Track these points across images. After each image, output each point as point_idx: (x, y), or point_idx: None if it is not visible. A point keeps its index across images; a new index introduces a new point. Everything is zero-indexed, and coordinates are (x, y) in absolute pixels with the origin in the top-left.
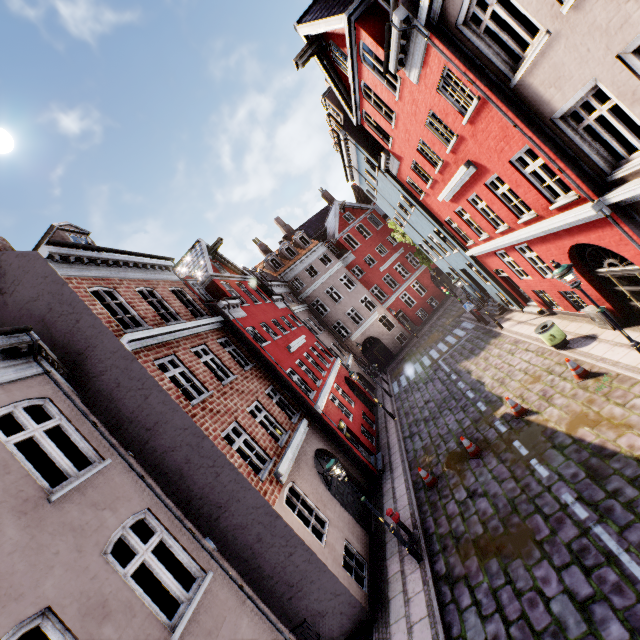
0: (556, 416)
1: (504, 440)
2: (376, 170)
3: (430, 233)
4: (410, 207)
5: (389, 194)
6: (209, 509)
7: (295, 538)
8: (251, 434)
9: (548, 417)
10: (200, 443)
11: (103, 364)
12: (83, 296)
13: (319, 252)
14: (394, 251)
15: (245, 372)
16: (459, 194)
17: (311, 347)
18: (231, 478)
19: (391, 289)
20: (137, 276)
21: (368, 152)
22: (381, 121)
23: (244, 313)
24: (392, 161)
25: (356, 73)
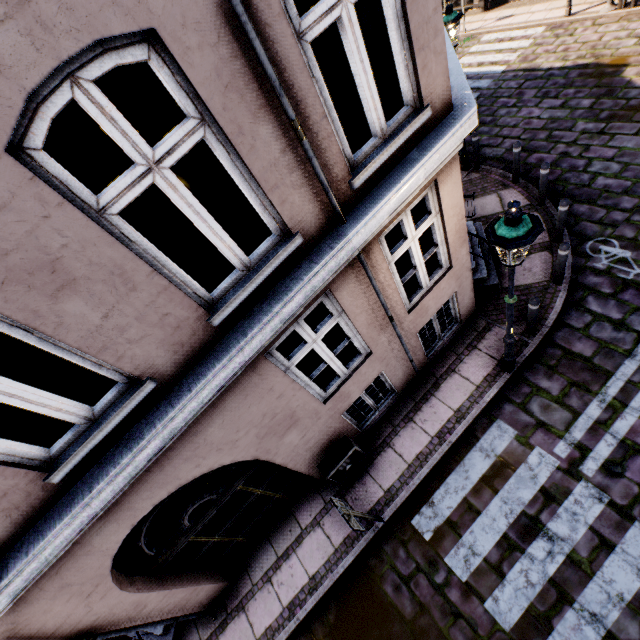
0: None
1: None
2: None
3: None
4: None
5: None
6: None
7: None
8: None
9: None
10: None
11: None
12: None
13: None
14: None
15: None
16: None
17: None
18: None
19: None
20: None
21: None
22: None
23: None
24: None
25: None
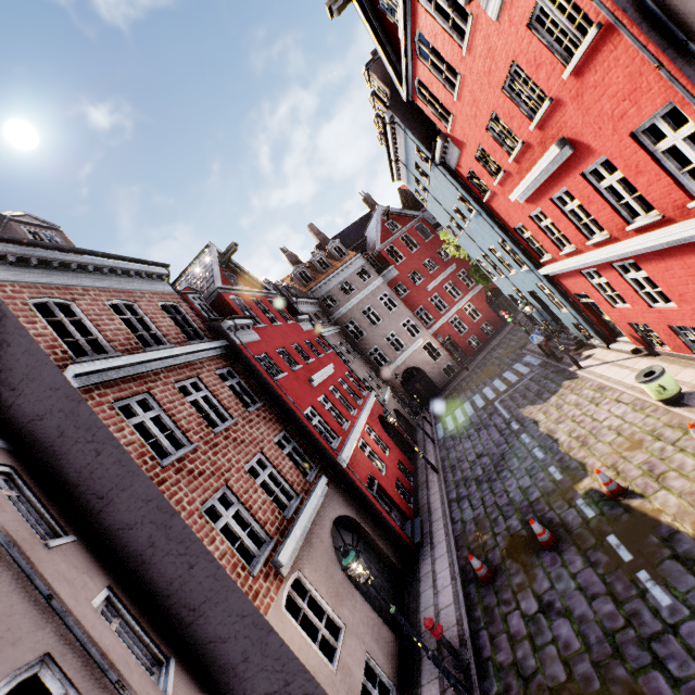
0: (674, 507)
1: (592, 530)
2: (429, 163)
3: (493, 245)
4: (469, 211)
5: (443, 195)
6: (179, 611)
7: (294, 662)
8: (246, 503)
9: (661, 506)
10: (168, 521)
11: (42, 405)
12: (17, 310)
13: (356, 265)
14: (444, 267)
15: (249, 413)
16: (540, 191)
17: (340, 379)
18: (209, 572)
19: (439, 312)
20: (113, 285)
21: (420, 139)
22: (439, 91)
23: (257, 336)
24: (450, 149)
25: (409, 19)
